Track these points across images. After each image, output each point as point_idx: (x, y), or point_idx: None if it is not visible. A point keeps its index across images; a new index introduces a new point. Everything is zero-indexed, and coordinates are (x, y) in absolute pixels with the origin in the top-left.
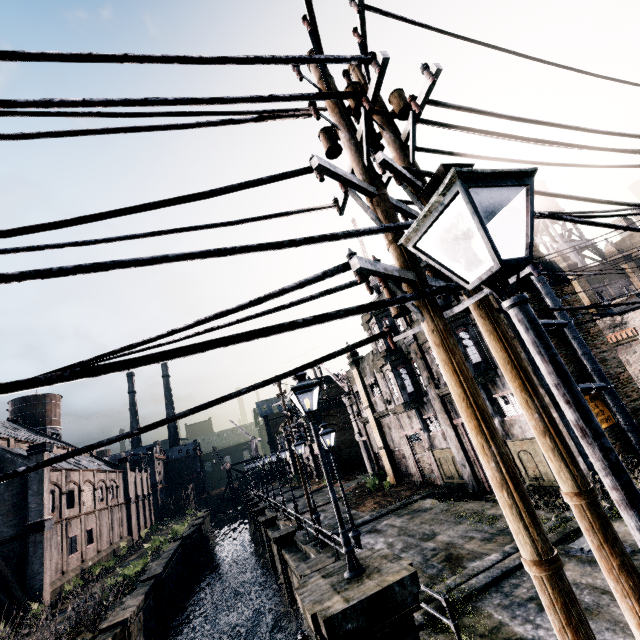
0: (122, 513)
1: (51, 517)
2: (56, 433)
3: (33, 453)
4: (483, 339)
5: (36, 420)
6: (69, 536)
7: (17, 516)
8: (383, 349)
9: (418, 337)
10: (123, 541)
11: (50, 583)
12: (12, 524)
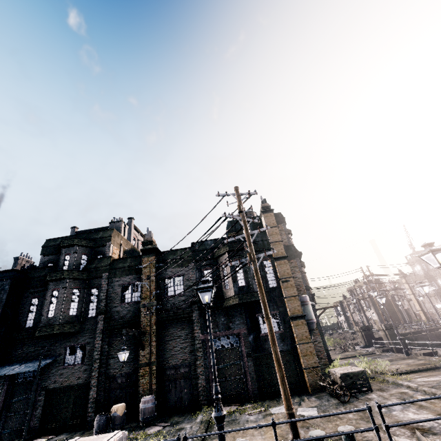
0: None
1: None
2: None
3: None
4: None
5: None
6: None
7: None
8: (422, 274)
9: (440, 272)
10: None
11: None
12: None
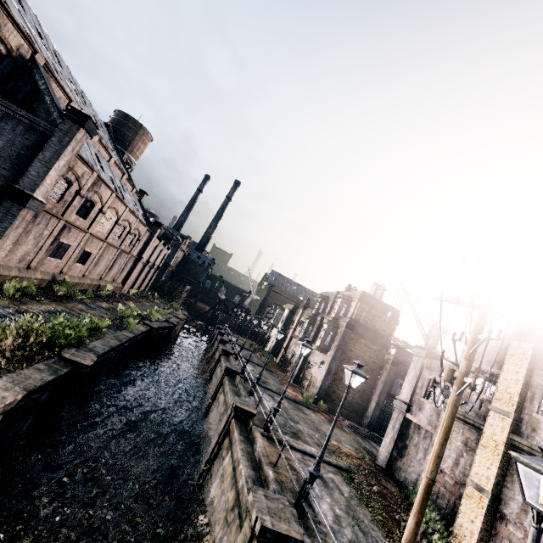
0: (128, 263)
1: (43, 201)
2: (130, 165)
3: (71, 118)
4: None
5: (123, 140)
6: (60, 239)
7: (13, 170)
8: None
9: None
10: (113, 284)
11: (4, 265)
12: (3, 173)
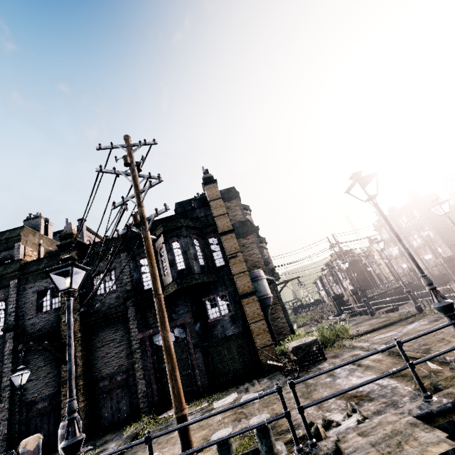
0: None
1: None
2: None
3: None
4: (427, 233)
5: None
6: None
7: None
8: (388, 237)
9: (403, 233)
10: None
11: None
12: None
